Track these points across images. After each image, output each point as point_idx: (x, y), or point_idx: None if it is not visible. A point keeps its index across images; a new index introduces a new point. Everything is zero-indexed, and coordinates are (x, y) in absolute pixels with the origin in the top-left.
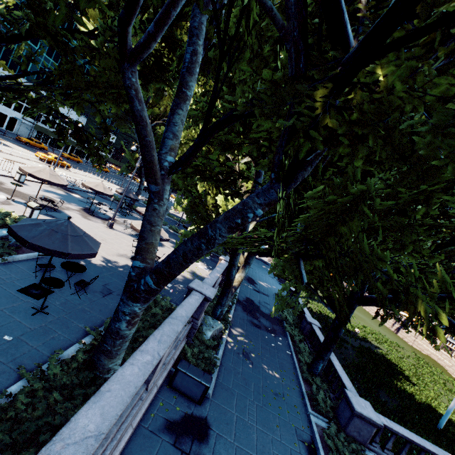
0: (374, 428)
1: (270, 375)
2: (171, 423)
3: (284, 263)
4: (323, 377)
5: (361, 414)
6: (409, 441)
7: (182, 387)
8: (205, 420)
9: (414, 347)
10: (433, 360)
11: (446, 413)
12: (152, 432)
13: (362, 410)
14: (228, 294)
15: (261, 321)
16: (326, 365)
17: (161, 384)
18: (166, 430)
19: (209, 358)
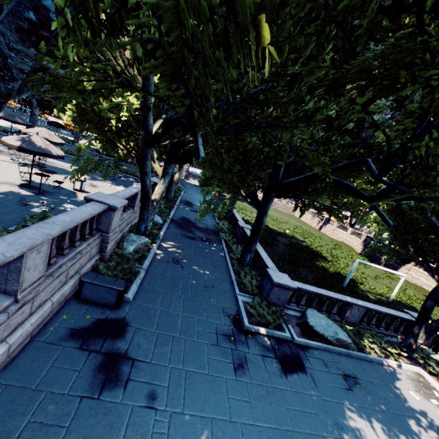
0: (290, 292)
1: (201, 274)
2: (78, 330)
3: (202, 164)
4: (252, 266)
5: (279, 284)
6: (317, 295)
7: (92, 297)
8: (123, 320)
9: (333, 238)
10: (345, 244)
11: (349, 274)
12: (50, 343)
13: (280, 280)
14: (148, 208)
15: (196, 234)
16: (255, 257)
17: (67, 300)
18: (70, 338)
19: (129, 268)
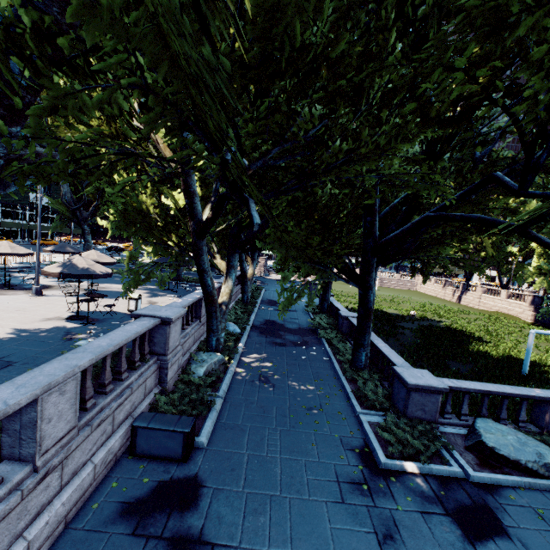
0: (438, 396)
1: (301, 391)
2: (131, 504)
3: (271, 245)
4: (373, 368)
5: (417, 386)
6: (485, 394)
7: (151, 449)
8: (195, 478)
9: (481, 309)
10: (503, 313)
11: (526, 354)
12: (91, 531)
13: (418, 381)
14: (216, 314)
15: (287, 338)
16: (373, 353)
17: (118, 458)
18: (119, 518)
19: (199, 399)
